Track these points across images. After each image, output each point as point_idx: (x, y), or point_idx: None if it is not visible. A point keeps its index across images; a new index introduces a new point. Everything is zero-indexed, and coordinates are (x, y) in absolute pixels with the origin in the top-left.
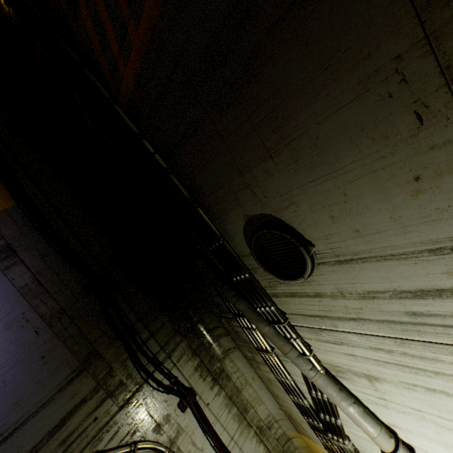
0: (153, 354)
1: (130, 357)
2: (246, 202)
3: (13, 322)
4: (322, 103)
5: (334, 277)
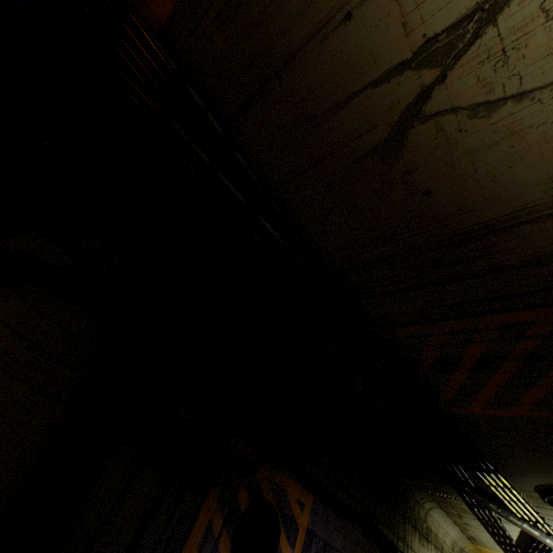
0: None
1: None
2: None
3: None
4: None
5: None
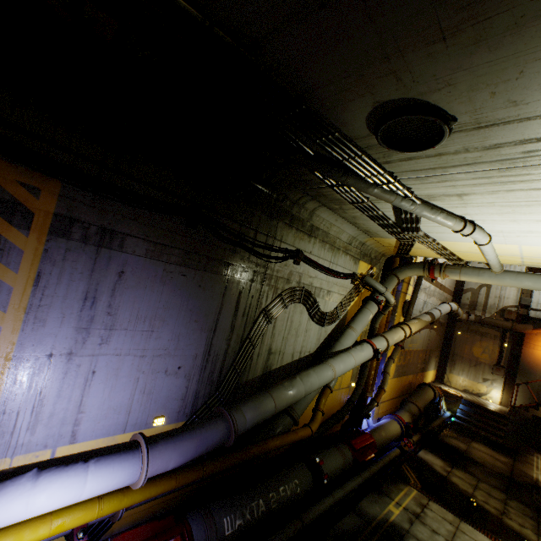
0: (264, 243)
1: (251, 254)
2: (383, 90)
3: (163, 279)
4: None
5: (465, 140)
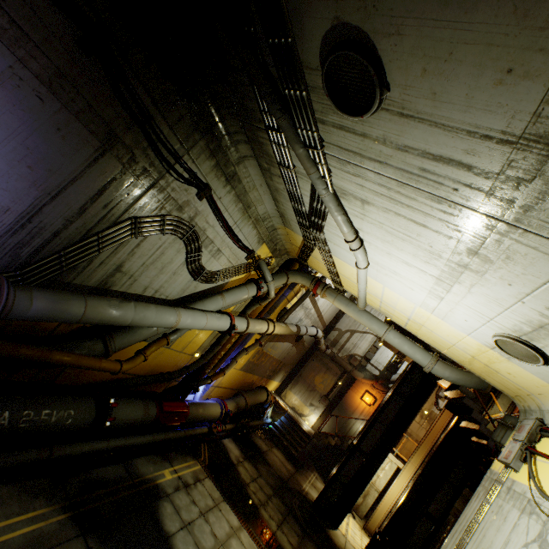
0: (173, 148)
1: (151, 147)
2: (347, 1)
3: (3, 78)
4: None
5: (387, 126)
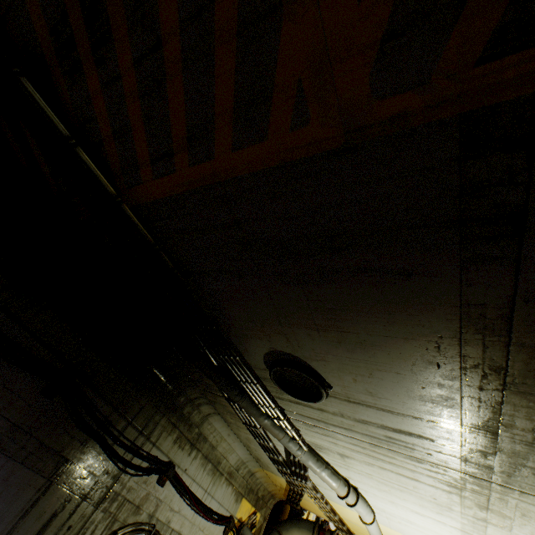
0: (131, 442)
1: (106, 453)
2: (277, 341)
3: None
4: (378, 327)
5: (340, 406)
